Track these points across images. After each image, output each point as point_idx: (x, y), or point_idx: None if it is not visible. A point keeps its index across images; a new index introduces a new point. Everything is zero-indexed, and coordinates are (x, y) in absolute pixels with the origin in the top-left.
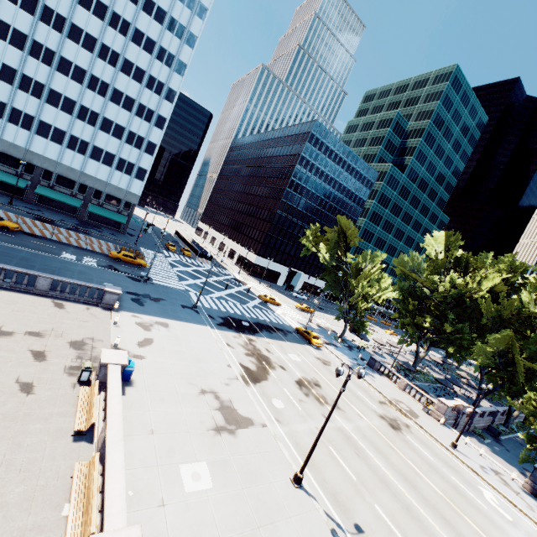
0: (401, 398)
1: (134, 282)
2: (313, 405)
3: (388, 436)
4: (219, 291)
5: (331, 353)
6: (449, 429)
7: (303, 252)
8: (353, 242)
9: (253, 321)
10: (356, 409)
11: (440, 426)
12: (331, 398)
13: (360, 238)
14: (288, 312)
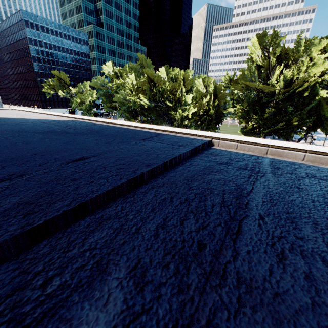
0: None
1: None
2: None
3: None
4: None
5: None
6: None
7: (47, 96)
8: (67, 82)
9: None
10: None
11: None
12: None
13: (68, 79)
14: None
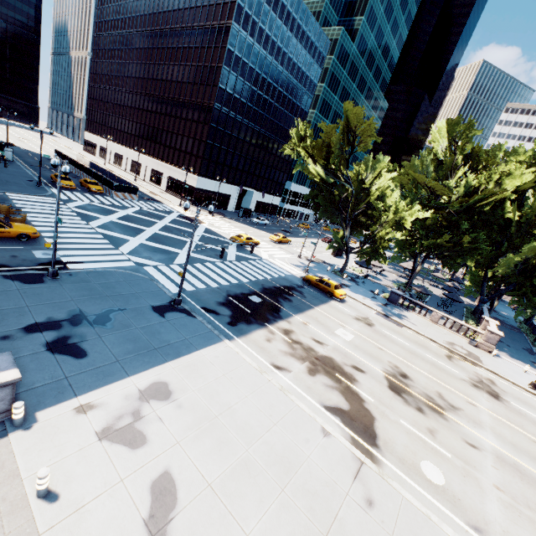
0: (448, 338)
1: (30, 287)
2: (444, 429)
3: (512, 421)
4: (181, 247)
5: (355, 301)
6: (500, 358)
7: (297, 168)
8: (363, 144)
9: (259, 289)
10: (459, 394)
11: (496, 360)
12: (434, 393)
13: (376, 138)
14: (271, 252)
